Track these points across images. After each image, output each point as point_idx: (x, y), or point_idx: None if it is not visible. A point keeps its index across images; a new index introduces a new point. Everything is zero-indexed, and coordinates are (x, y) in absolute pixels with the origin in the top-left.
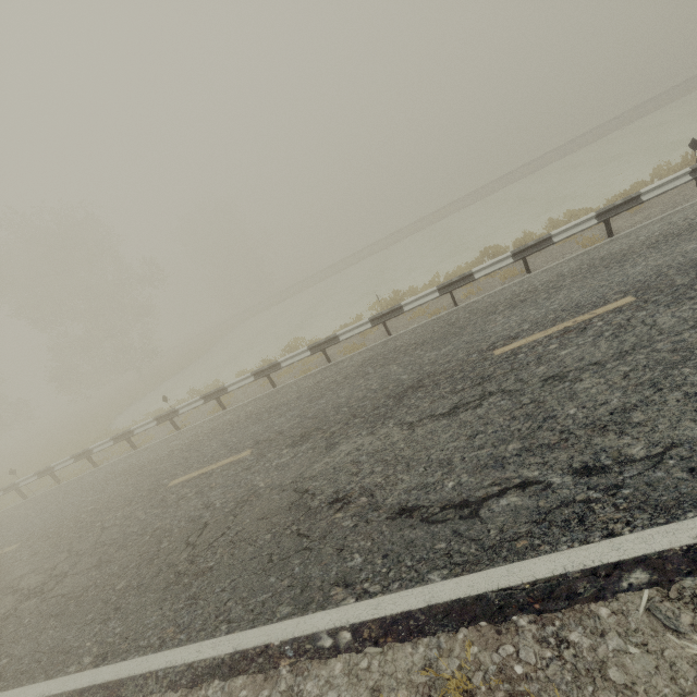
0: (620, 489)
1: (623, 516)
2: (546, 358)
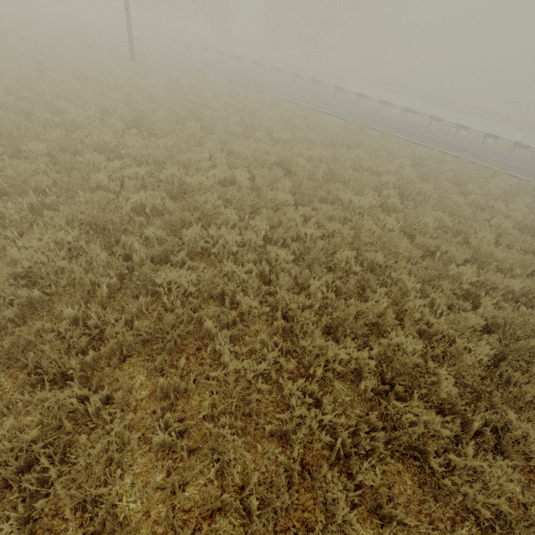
0: None
1: None
2: None
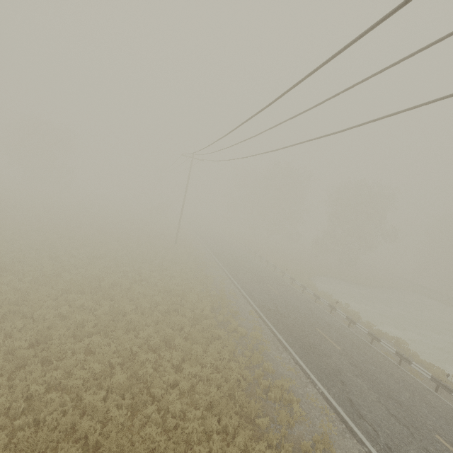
0: (386, 452)
1: (379, 450)
2: (440, 452)
